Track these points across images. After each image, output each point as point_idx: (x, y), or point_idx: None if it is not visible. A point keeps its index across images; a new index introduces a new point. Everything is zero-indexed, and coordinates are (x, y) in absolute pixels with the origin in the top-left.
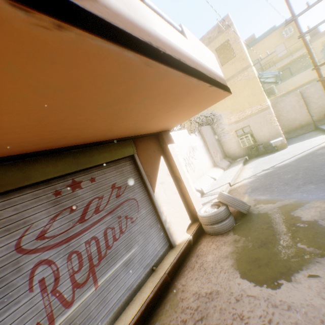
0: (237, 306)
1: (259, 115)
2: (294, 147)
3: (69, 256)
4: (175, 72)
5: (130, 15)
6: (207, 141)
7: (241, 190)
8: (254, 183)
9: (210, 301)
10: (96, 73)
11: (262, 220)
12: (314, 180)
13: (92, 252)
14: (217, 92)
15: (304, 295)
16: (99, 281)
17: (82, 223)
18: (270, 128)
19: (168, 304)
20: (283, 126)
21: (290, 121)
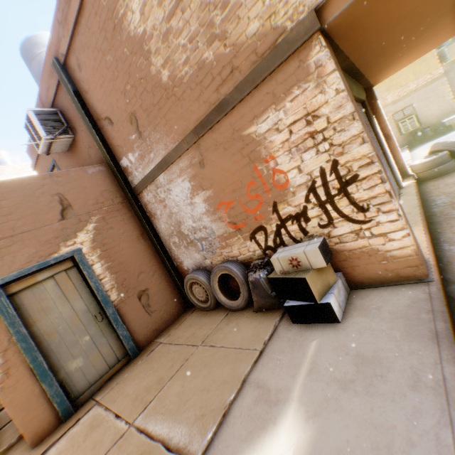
0: None
1: (427, 89)
2: None
3: None
4: None
5: None
6: None
7: None
8: None
9: None
10: None
11: None
12: None
13: None
14: None
15: None
16: None
17: None
18: (442, 104)
19: (435, 199)
20: None
21: None
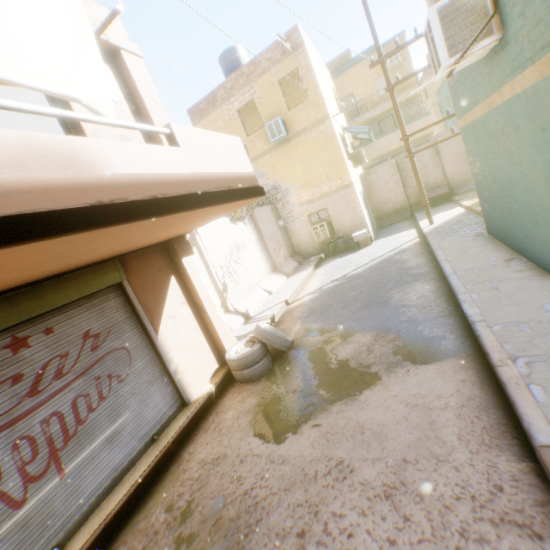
0: (239, 468)
1: (340, 194)
2: (379, 245)
3: (16, 444)
4: (144, 221)
5: (67, 177)
6: (264, 233)
7: (297, 313)
8: (315, 301)
9: (215, 467)
10: (23, 255)
11: (301, 359)
12: (372, 303)
13: (54, 432)
14: (235, 203)
15: (301, 446)
16: (67, 467)
17: (34, 397)
18: (354, 215)
19: (167, 479)
20: (374, 208)
21: (384, 203)
